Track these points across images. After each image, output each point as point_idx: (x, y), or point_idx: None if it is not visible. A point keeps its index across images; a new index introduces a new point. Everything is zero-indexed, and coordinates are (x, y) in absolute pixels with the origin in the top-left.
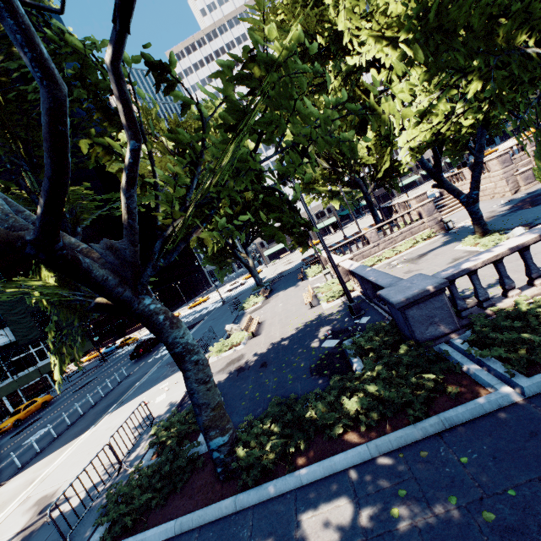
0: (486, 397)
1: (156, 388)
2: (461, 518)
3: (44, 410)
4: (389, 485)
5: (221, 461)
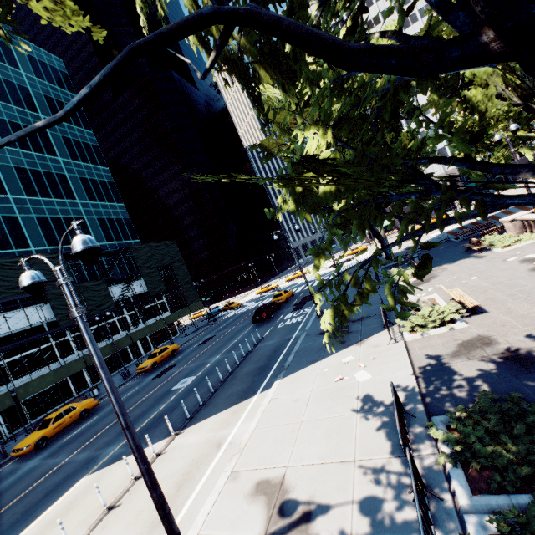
0: None
1: (334, 360)
2: None
3: (174, 358)
4: None
5: None
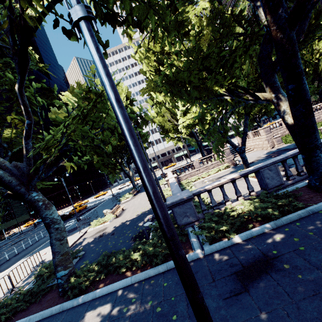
0: (189, 254)
1: None
2: (148, 311)
3: None
4: (130, 297)
5: (62, 285)
